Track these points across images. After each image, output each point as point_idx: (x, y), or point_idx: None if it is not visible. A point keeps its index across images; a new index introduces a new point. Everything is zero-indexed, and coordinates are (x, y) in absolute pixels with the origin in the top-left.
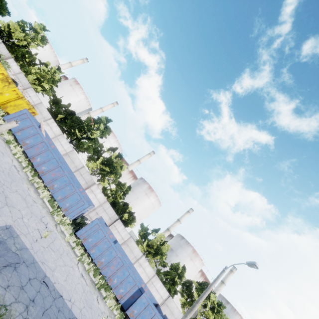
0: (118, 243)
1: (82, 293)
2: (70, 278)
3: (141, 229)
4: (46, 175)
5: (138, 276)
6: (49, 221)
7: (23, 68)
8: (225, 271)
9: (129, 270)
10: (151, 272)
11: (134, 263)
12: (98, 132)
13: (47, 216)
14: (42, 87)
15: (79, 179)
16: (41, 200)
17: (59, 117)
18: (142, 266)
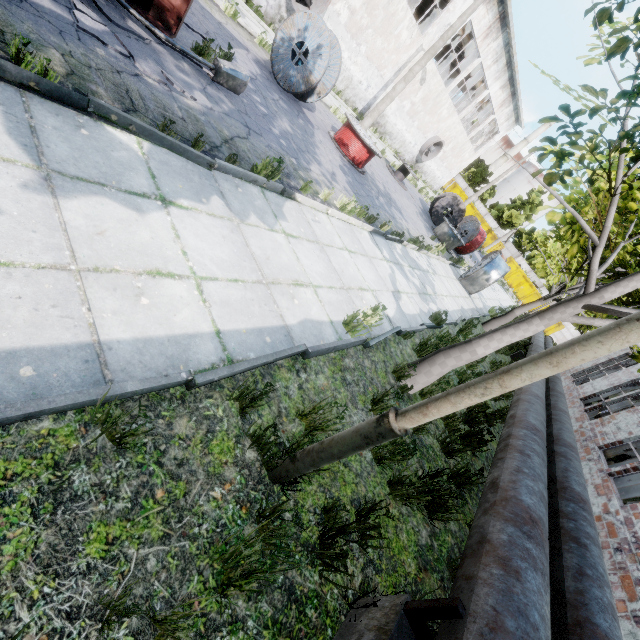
0: None
1: None
2: None
3: None
4: None
5: None
6: None
7: (528, 260)
8: None
9: None
10: None
11: None
12: None
13: None
14: None
15: None
16: None
17: None
18: None
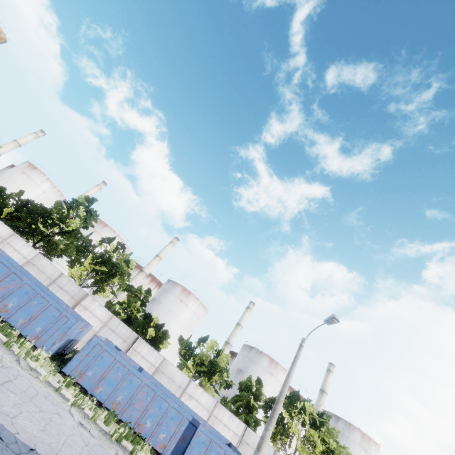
0: (144, 371)
1: (83, 447)
2: (53, 428)
3: (181, 345)
4: None
5: (189, 411)
6: (1, 354)
7: None
8: (302, 345)
9: (167, 399)
10: (209, 401)
11: (180, 397)
12: (77, 220)
13: None
14: None
15: (59, 294)
16: None
17: (6, 213)
18: (194, 398)
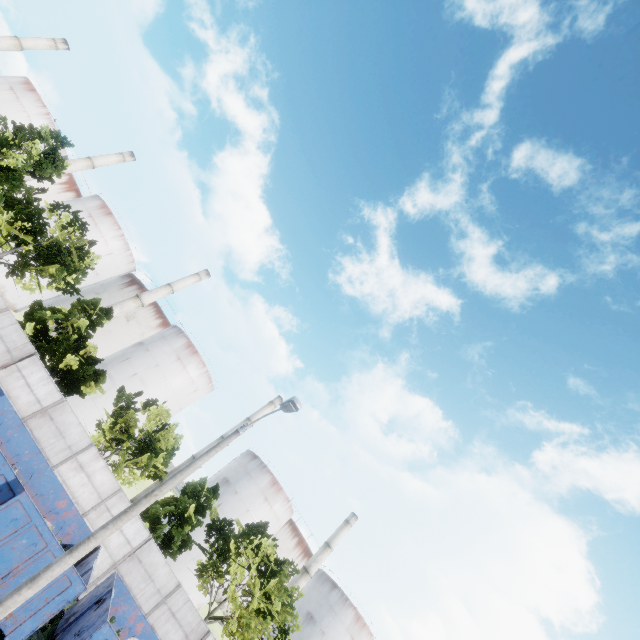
0: (5, 398)
1: None
2: None
3: (117, 400)
4: None
5: (53, 481)
6: None
7: None
8: (239, 432)
9: None
10: (109, 484)
11: (64, 462)
12: (22, 158)
13: None
14: None
15: None
16: None
17: None
18: (85, 471)
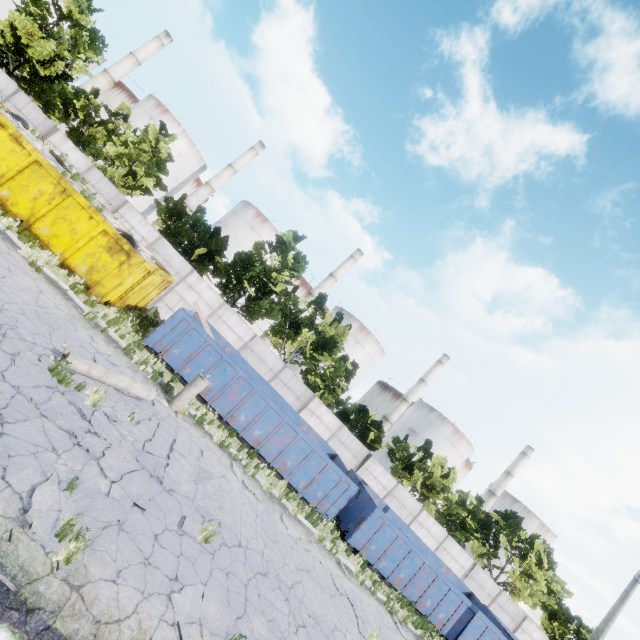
0: (391, 510)
1: None
2: None
3: (398, 448)
4: (265, 447)
5: (434, 556)
6: (333, 570)
7: (87, 149)
8: (639, 582)
9: (448, 583)
10: (440, 533)
11: (411, 523)
12: (286, 275)
13: (325, 559)
14: (145, 191)
15: (284, 393)
16: (297, 523)
17: (196, 254)
18: (424, 527)
